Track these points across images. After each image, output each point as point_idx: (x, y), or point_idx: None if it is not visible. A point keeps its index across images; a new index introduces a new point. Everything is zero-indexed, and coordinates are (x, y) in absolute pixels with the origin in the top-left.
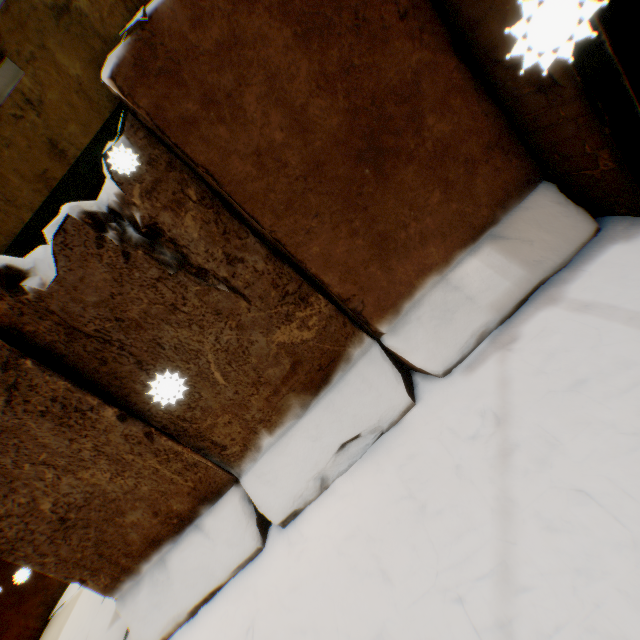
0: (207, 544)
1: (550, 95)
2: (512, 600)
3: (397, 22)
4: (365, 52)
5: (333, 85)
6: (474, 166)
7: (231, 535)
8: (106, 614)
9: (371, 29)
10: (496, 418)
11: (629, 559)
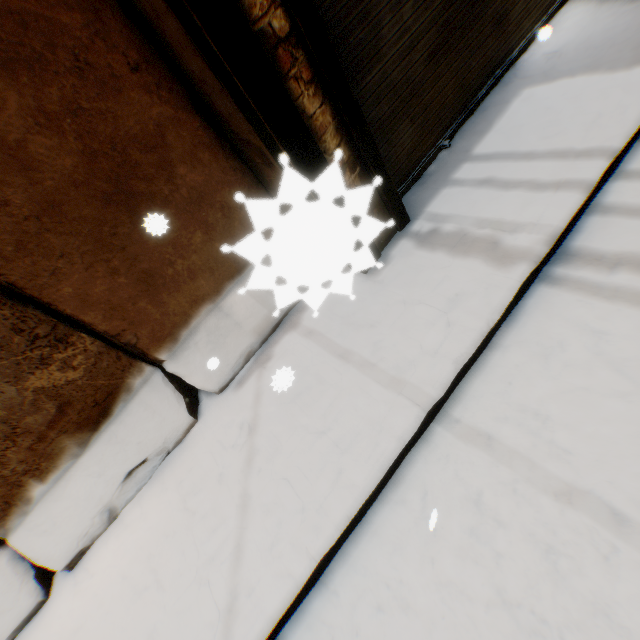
0: None
1: (274, 170)
2: (239, 571)
3: (129, 72)
4: (95, 96)
5: (60, 124)
6: (230, 212)
7: (2, 602)
8: None
9: (99, 74)
10: (250, 428)
11: (299, 521)
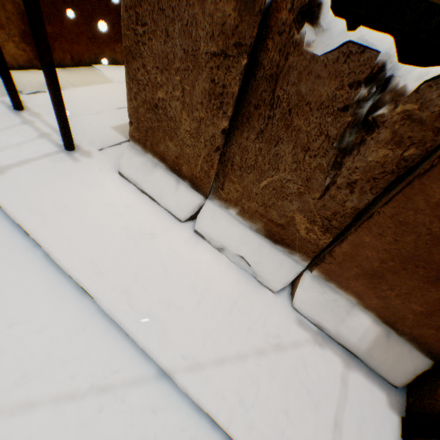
0: (172, 190)
1: None
2: (213, 366)
3: None
4: None
5: None
6: None
7: (181, 204)
8: (114, 119)
9: None
10: (278, 344)
11: (241, 410)
